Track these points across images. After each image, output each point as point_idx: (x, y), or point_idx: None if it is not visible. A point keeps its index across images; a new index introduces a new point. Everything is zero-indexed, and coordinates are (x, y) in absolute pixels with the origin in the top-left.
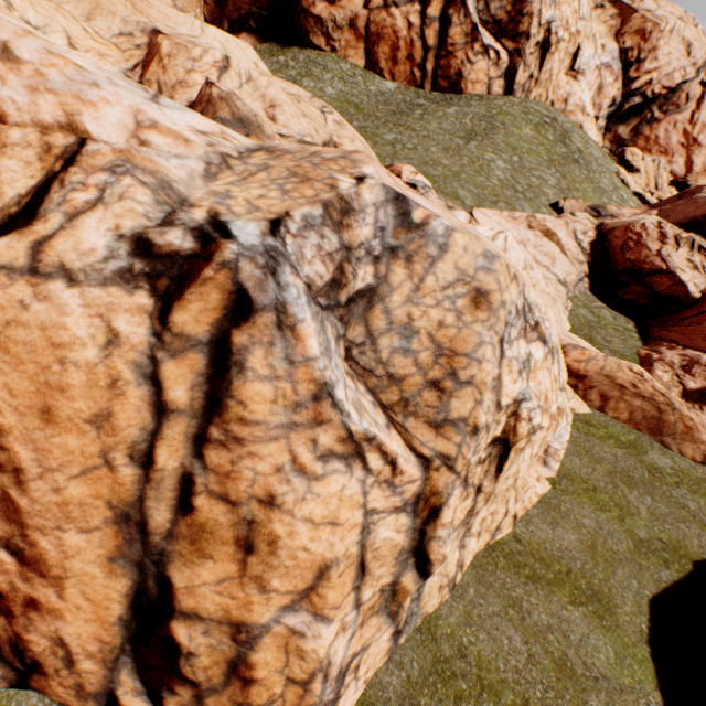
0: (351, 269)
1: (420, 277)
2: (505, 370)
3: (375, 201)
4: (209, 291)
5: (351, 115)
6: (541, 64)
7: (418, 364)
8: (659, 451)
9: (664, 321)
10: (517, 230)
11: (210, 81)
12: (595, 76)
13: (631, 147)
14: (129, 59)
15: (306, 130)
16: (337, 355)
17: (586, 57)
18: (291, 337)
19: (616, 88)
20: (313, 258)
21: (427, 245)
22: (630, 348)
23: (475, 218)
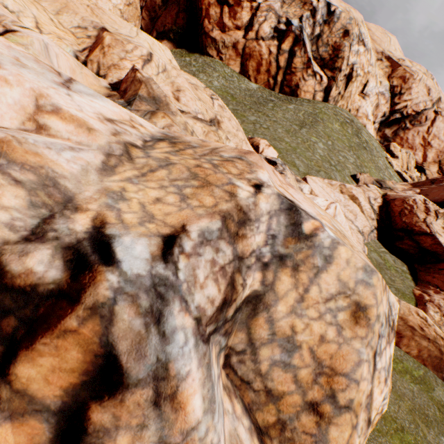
0: (241, 280)
1: (305, 286)
2: (376, 382)
3: (269, 209)
4: (67, 346)
5: (228, 100)
6: (345, 87)
7: (297, 381)
8: (442, 387)
9: (427, 268)
10: (333, 193)
11: (135, 67)
12: (375, 98)
13: (392, 142)
14: (81, 43)
15: (199, 109)
16: (218, 385)
17: (371, 87)
18: (170, 410)
19: (386, 107)
20: (206, 278)
21: (313, 255)
22: (407, 287)
23: (309, 184)
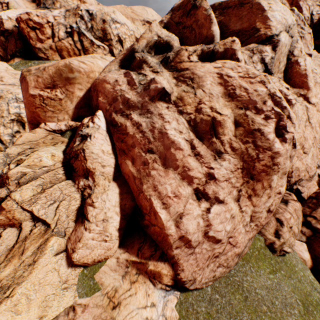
0: None
1: None
2: (11, 108)
3: None
4: None
5: None
6: (122, 46)
7: None
8: None
9: None
10: None
11: None
12: None
13: None
14: None
15: (15, 82)
16: None
17: None
18: None
19: None
20: None
21: None
22: None
23: None
